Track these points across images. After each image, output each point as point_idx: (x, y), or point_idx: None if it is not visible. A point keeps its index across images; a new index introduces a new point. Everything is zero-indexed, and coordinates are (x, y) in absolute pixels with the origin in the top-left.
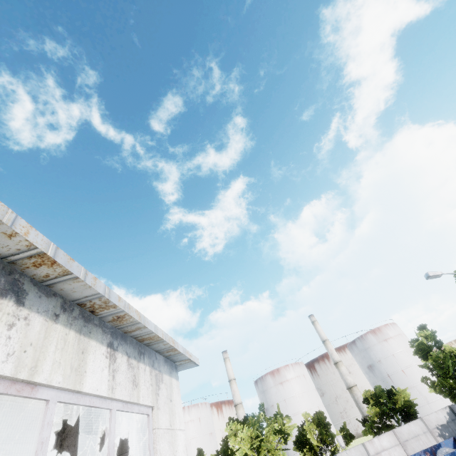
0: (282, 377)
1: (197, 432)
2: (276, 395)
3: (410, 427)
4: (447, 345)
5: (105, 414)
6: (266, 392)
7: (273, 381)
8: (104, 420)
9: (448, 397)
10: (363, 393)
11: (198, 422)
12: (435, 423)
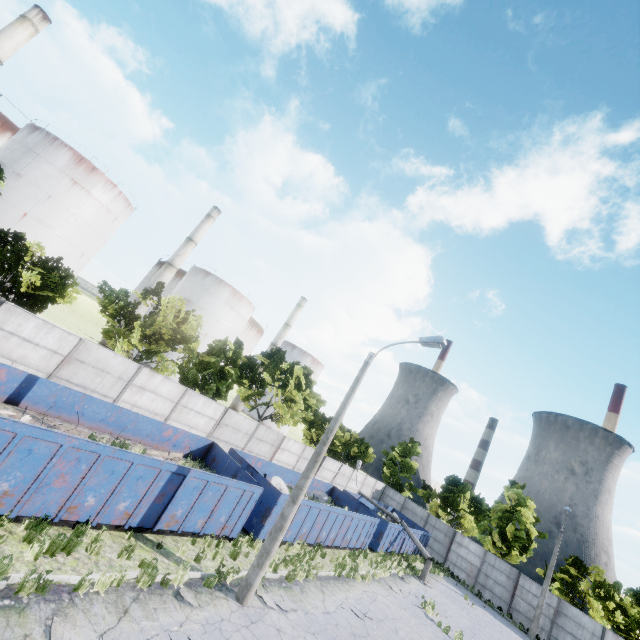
0: (238, 305)
1: (100, 228)
2: (218, 309)
3: (371, 480)
4: (416, 464)
5: None
6: (210, 294)
7: (228, 297)
8: None
9: (391, 482)
10: (353, 432)
11: (111, 220)
12: (377, 487)
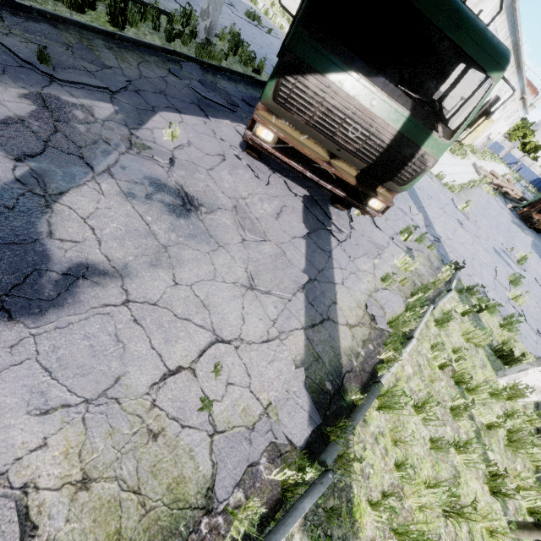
0: None
1: None
2: None
3: None
4: None
5: (516, 110)
6: None
7: None
8: (515, 111)
9: None
10: None
11: None
12: None
